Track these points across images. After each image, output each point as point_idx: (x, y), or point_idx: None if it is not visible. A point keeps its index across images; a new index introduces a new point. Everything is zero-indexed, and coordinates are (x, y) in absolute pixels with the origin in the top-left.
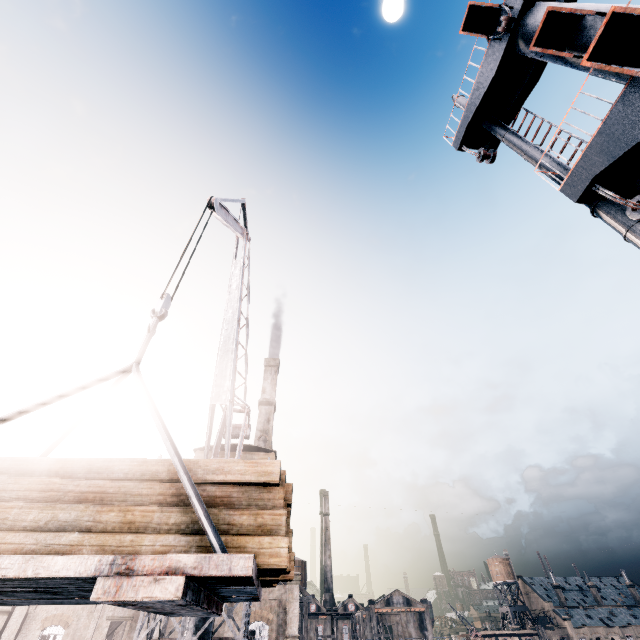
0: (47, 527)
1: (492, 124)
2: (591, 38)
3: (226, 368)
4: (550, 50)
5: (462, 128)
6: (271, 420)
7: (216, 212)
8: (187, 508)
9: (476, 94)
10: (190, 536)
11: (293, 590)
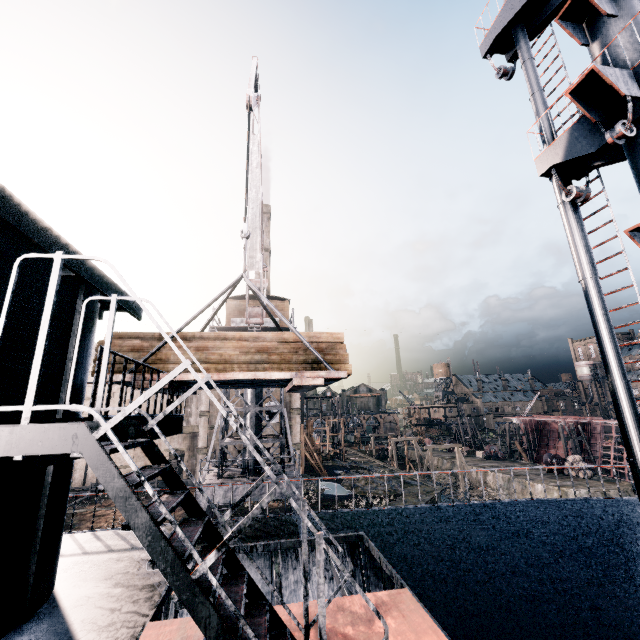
0: (251, 362)
1: (519, 39)
2: (598, 32)
3: (256, 243)
4: (568, 30)
5: (492, 34)
6: (268, 265)
7: (252, 111)
8: (306, 353)
9: (513, 3)
10: (311, 364)
11: None
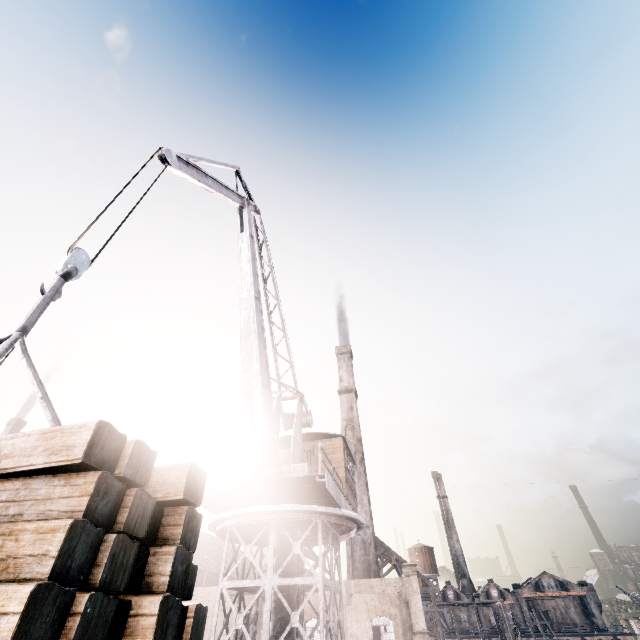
0: None
1: None
2: None
3: (251, 350)
4: None
5: None
6: (354, 407)
7: (173, 166)
8: None
9: None
10: None
11: (411, 582)
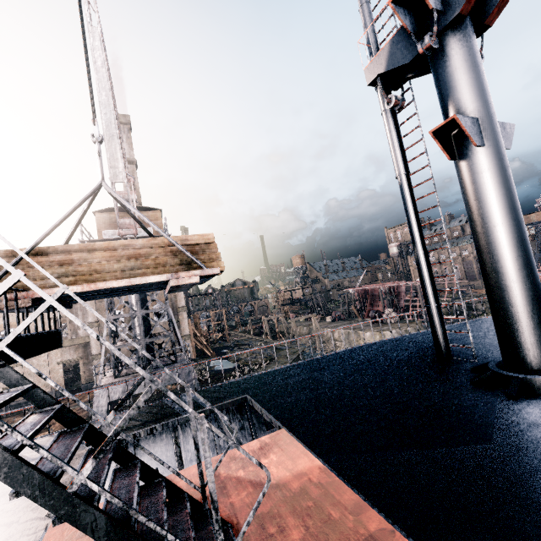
0: (125, 269)
1: None
2: None
3: (116, 152)
4: None
5: None
6: (136, 178)
7: None
8: (180, 256)
9: None
10: (186, 265)
11: None
